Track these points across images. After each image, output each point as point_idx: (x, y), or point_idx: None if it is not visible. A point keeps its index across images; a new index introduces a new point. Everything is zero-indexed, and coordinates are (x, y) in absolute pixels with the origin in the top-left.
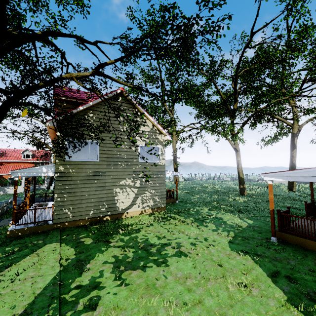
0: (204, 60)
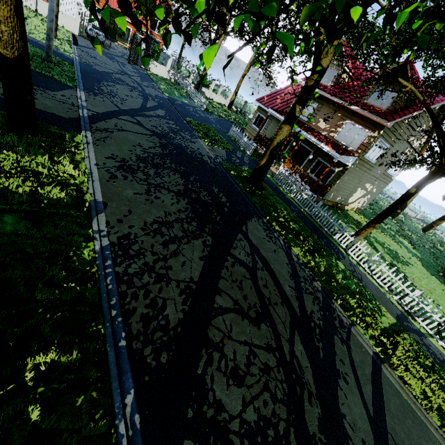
0: None
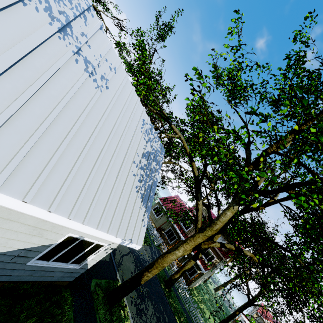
0: None
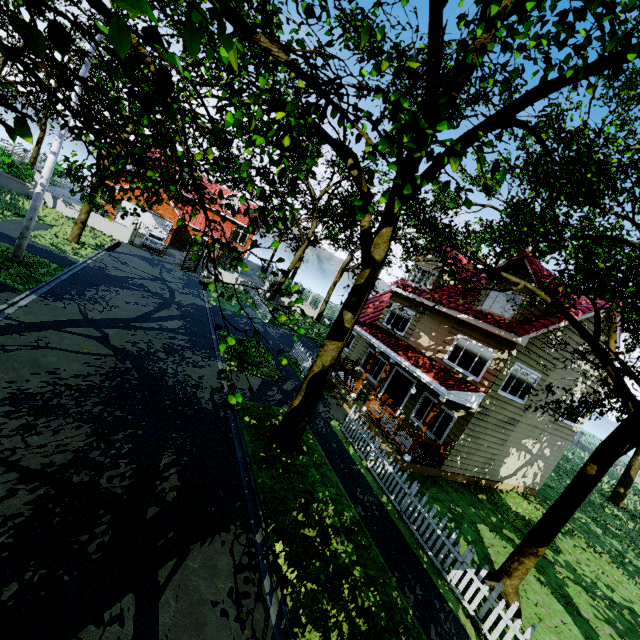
0: None
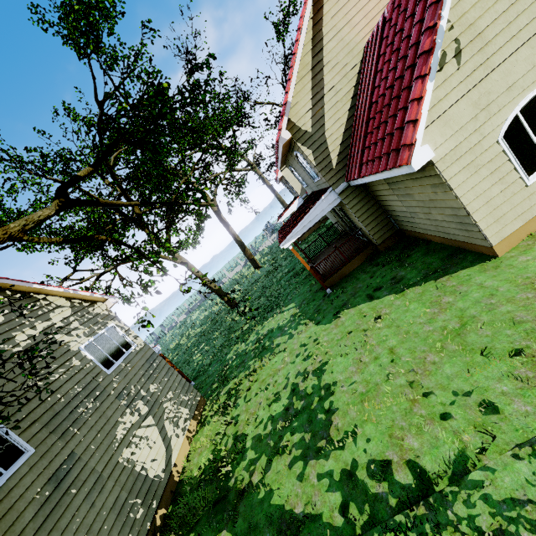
0: (1, 162)
